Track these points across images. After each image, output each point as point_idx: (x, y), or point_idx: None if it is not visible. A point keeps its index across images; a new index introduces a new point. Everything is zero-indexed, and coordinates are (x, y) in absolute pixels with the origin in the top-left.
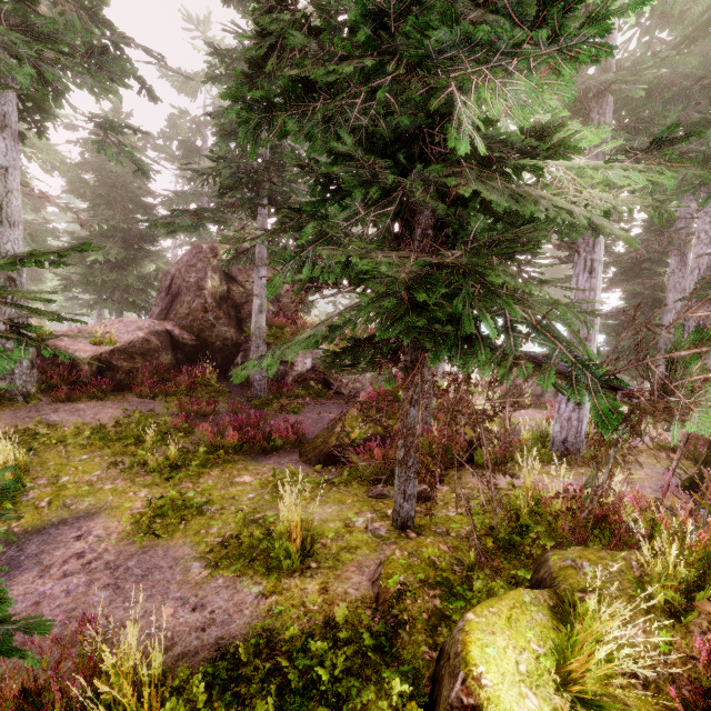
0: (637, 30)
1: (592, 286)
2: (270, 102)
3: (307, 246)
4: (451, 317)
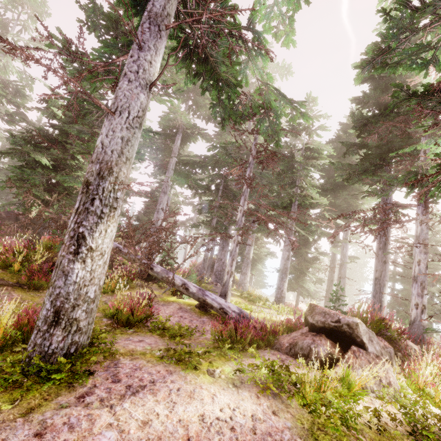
0: (214, 143)
1: (157, 216)
2: (2, 152)
3: (15, 180)
4: (43, 201)
